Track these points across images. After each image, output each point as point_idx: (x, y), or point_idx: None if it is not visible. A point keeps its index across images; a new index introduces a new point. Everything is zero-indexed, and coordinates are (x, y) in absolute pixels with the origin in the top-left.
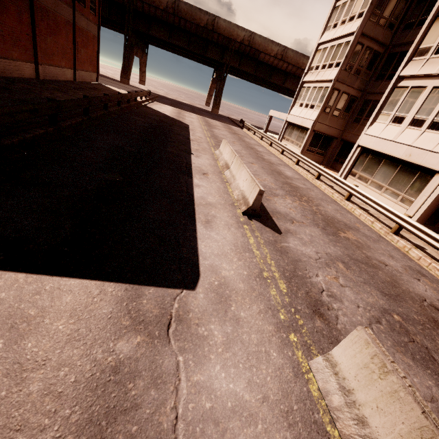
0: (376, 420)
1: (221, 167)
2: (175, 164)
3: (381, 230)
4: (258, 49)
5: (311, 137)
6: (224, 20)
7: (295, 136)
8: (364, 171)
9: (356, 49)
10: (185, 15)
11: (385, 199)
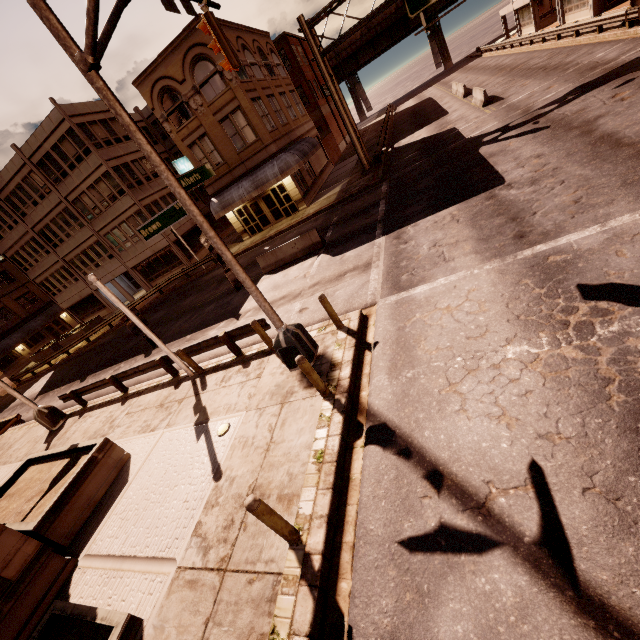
0: (475, 96)
1: (455, 95)
2: (433, 110)
3: (554, 45)
4: None
5: (535, 8)
6: None
7: (526, 17)
8: (568, 4)
9: None
10: (377, 21)
11: (583, 12)
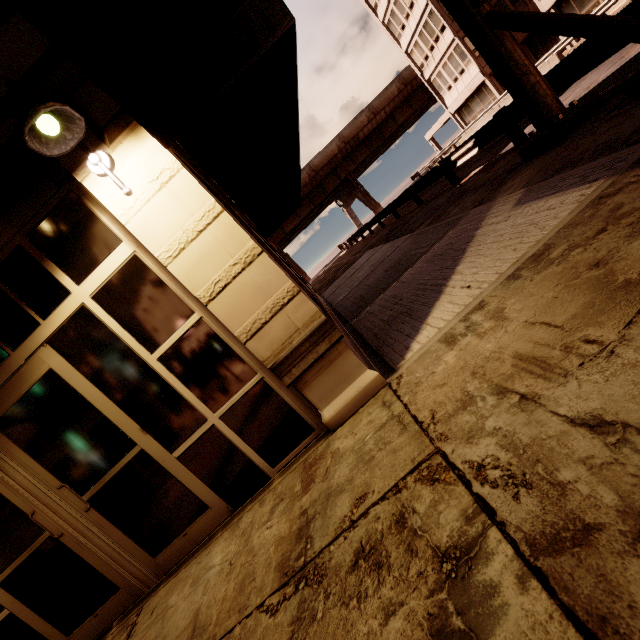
0: None
1: None
2: None
3: None
4: (353, 136)
5: (494, 81)
6: (315, 157)
7: (477, 105)
8: (583, 7)
9: (441, 5)
10: None
11: None
